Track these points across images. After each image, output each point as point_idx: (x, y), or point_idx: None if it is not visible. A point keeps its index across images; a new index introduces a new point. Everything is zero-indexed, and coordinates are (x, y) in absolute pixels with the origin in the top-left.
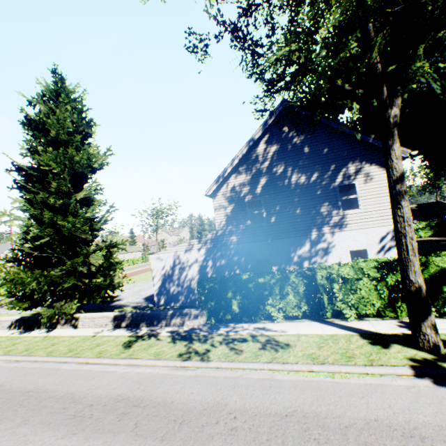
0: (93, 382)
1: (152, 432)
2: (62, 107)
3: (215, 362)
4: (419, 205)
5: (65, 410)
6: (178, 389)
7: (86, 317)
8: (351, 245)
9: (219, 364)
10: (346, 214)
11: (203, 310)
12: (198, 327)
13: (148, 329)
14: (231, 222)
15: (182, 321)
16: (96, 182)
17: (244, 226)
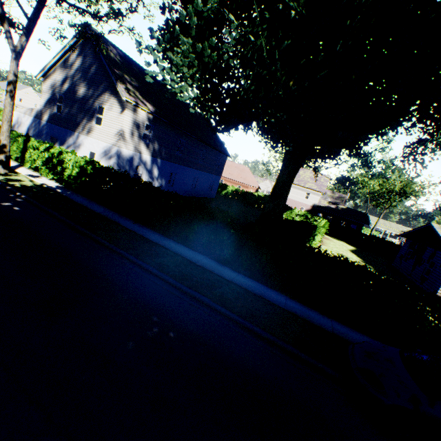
0: None
1: None
2: None
3: None
4: (346, 209)
5: None
6: None
7: None
8: (91, 148)
9: None
10: (95, 127)
11: None
12: None
13: None
14: (47, 105)
15: None
16: None
17: (52, 111)
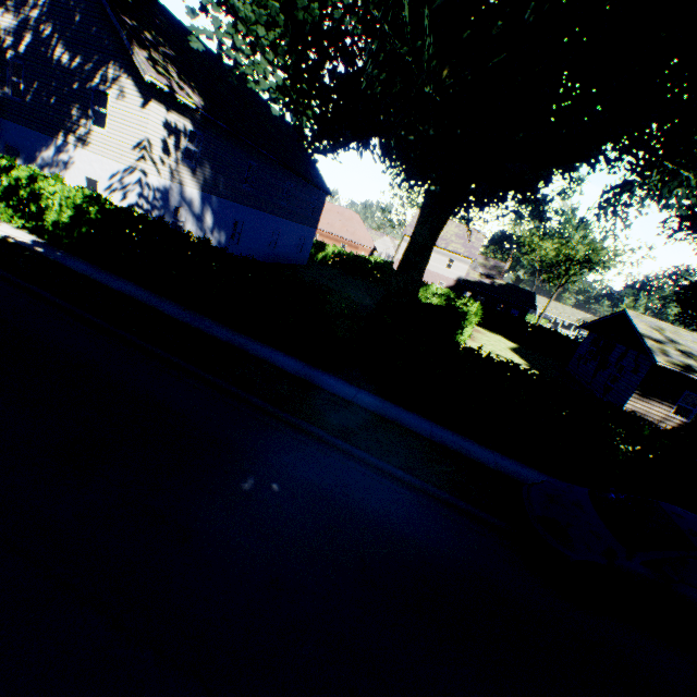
0: None
1: None
2: None
3: None
4: (506, 285)
5: None
6: None
7: None
8: (89, 171)
9: None
10: (93, 130)
11: None
12: None
13: None
14: None
15: None
16: None
17: (2, 93)
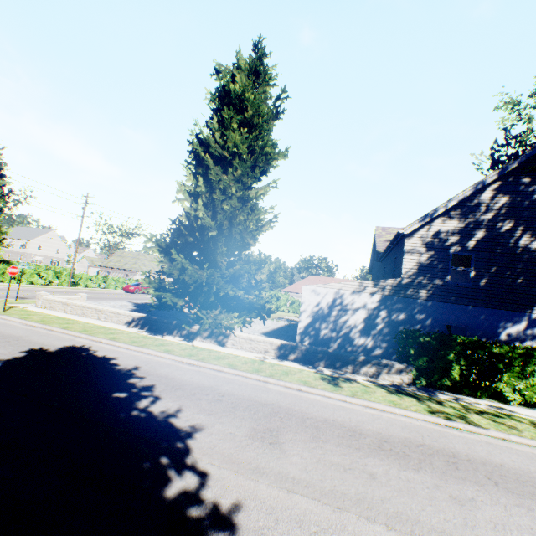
0: (342, 414)
1: (531, 494)
2: (261, 87)
3: (496, 431)
4: None
5: (355, 438)
6: (484, 451)
7: (239, 336)
8: None
9: (507, 436)
10: None
11: (410, 366)
12: (401, 385)
13: (330, 370)
14: (423, 272)
15: (377, 373)
16: (275, 183)
17: (441, 281)
